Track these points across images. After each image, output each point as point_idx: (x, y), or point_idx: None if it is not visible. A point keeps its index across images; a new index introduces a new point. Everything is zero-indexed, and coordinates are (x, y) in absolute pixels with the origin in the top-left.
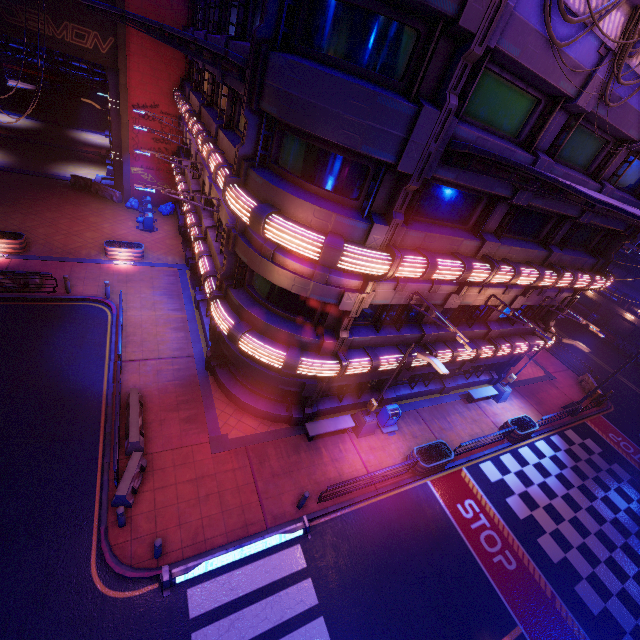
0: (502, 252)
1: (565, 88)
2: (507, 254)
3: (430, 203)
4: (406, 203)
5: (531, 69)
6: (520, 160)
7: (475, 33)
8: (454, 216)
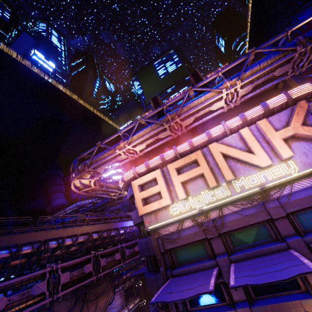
0: (263, 311)
1: (199, 238)
2: (270, 311)
3: (197, 298)
4: (174, 306)
5: (181, 244)
6: (209, 265)
7: (155, 254)
8: (216, 298)
